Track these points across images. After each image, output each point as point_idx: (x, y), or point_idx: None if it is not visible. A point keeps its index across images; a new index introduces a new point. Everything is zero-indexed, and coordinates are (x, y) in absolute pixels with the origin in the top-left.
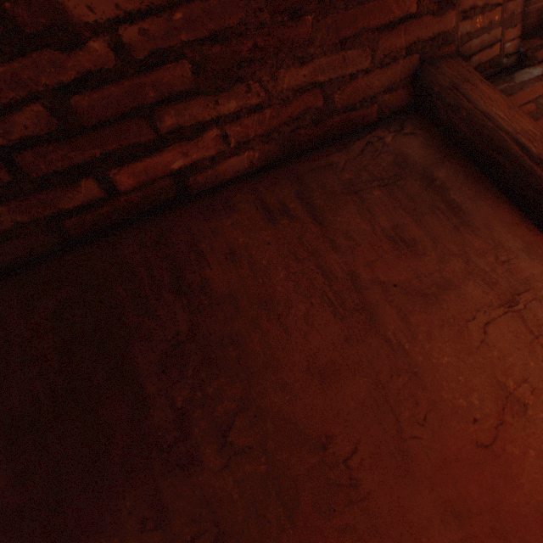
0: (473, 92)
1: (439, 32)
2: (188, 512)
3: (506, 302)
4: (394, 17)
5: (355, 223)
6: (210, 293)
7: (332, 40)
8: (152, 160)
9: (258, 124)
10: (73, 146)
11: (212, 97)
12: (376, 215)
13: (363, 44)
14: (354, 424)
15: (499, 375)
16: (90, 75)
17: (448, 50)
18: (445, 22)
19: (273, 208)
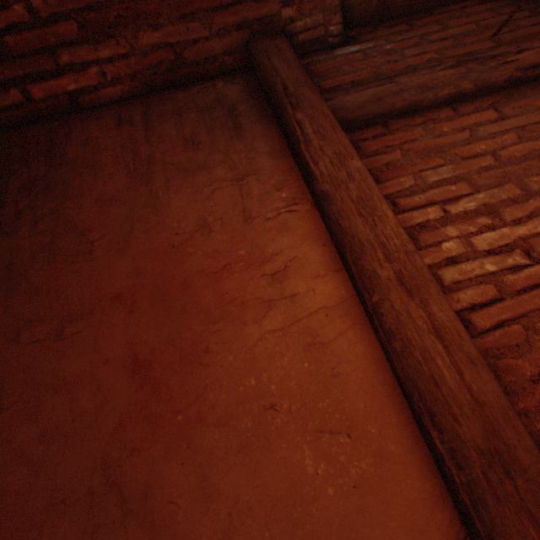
0: (277, 54)
1: (265, 15)
2: (1, 253)
3: (237, 179)
4: (224, 3)
5: (170, 131)
6: (65, 159)
7: (176, 15)
8: (55, 83)
9: (127, 67)
10: (7, 67)
11: (94, 46)
12: (185, 128)
13: (202, 20)
14: (107, 227)
15: (207, 215)
16: (15, 25)
17: (276, 29)
18: (269, 8)
19: (125, 119)
